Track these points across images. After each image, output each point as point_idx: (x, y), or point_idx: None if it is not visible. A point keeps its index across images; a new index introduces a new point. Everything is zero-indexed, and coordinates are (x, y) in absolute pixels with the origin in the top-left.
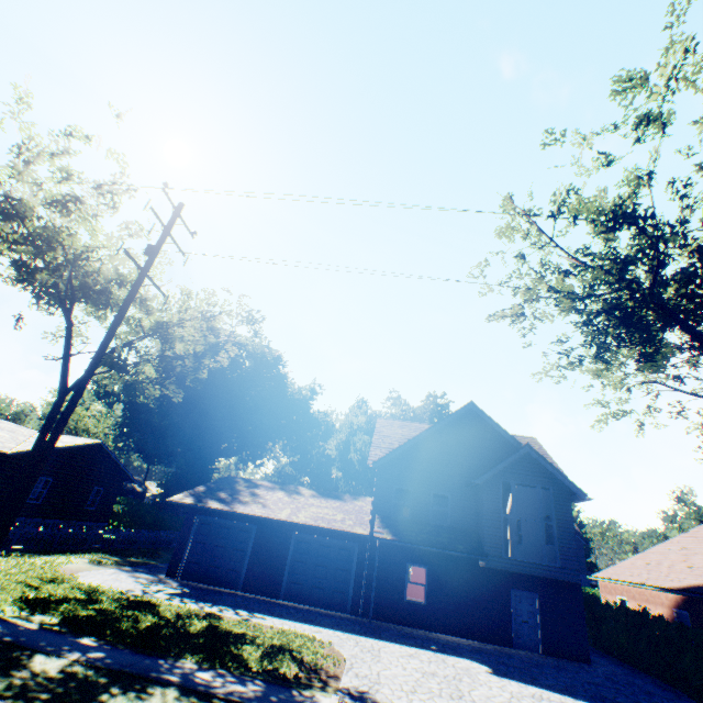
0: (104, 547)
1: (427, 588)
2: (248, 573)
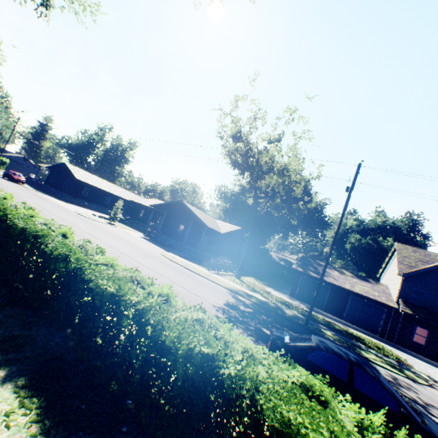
0: (249, 273)
1: (427, 339)
2: (326, 305)
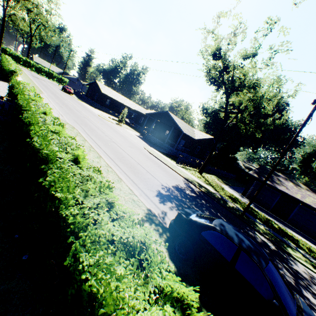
0: (213, 173)
1: None
2: (273, 208)
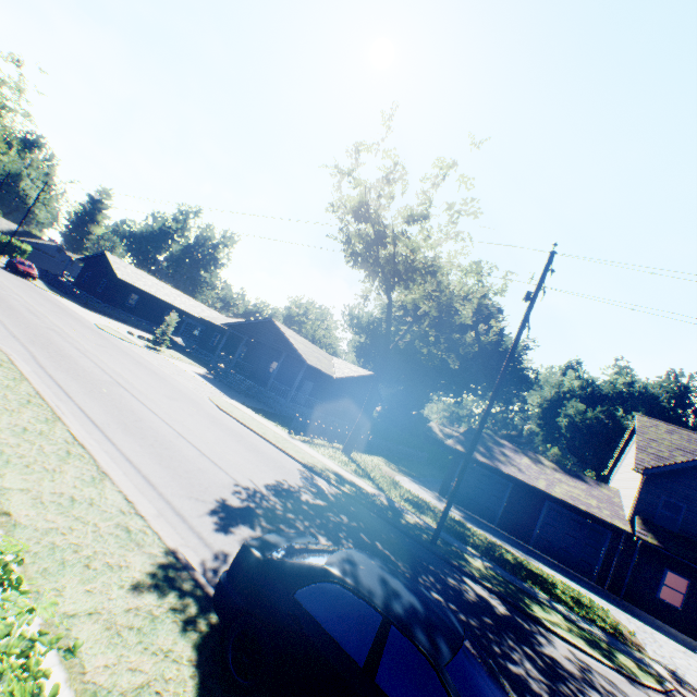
0: (379, 451)
1: (685, 598)
2: (502, 517)
